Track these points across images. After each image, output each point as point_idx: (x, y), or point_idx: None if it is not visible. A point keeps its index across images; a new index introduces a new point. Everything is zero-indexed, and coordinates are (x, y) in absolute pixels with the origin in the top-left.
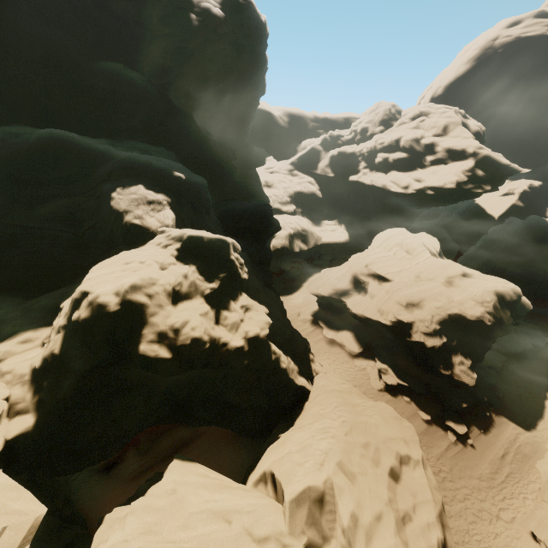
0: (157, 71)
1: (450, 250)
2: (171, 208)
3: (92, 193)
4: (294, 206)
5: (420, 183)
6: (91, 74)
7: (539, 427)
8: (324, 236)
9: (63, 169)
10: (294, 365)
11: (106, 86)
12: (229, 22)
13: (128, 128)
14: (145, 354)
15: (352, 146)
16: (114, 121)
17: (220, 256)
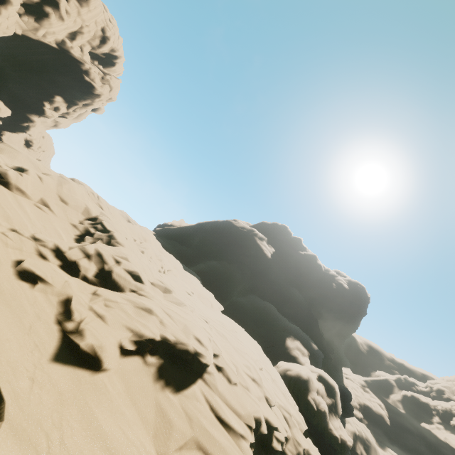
0: (310, 297)
1: None
2: (308, 358)
3: (276, 333)
4: (361, 414)
5: None
6: (285, 289)
7: None
8: None
9: (269, 319)
10: None
11: (288, 295)
12: (350, 291)
13: (287, 312)
14: (310, 400)
15: (426, 398)
16: (284, 307)
17: (333, 391)
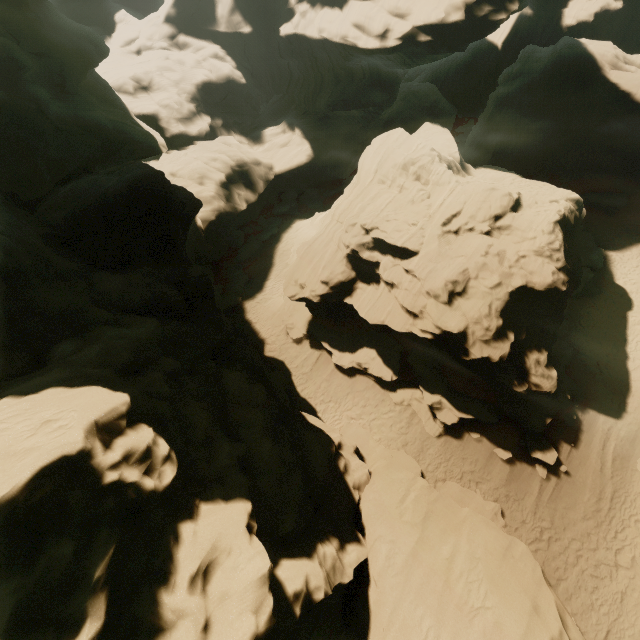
0: None
1: (448, 120)
2: None
3: None
4: (207, 119)
5: (405, 21)
6: None
7: (630, 408)
8: (274, 162)
9: None
10: (331, 551)
11: None
12: None
13: None
14: None
15: None
16: None
17: (71, 510)
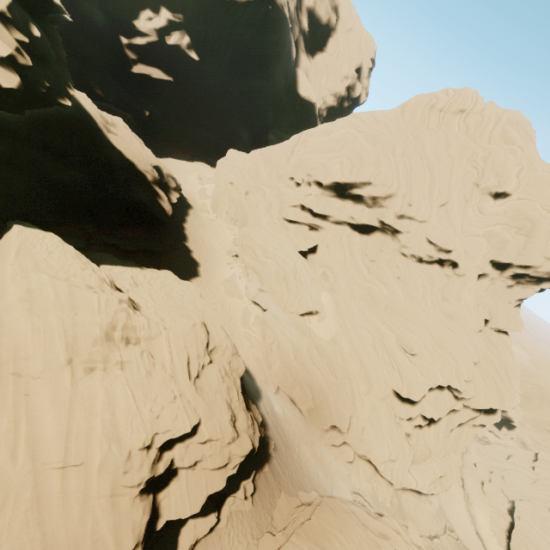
0: None
1: None
2: None
3: None
4: None
5: None
6: None
7: (260, 387)
8: None
9: None
10: None
11: None
12: None
13: None
14: None
15: None
16: None
17: None
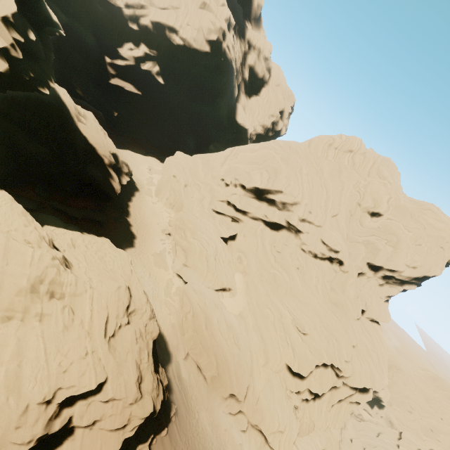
0: None
1: None
2: None
3: None
4: None
5: None
6: None
7: (171, 352)
8: None
9: None
10: None
11: None
12: None
13: None
14: None
15: None
16: None
17: None
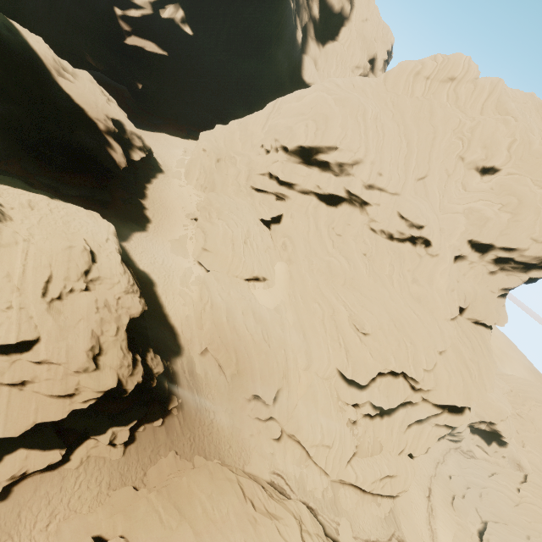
0: None
1: None
2: None
3: None
4: None
5: None
6: None
7: (183, 346)
8: None
9: None
10: None
11: None
12: None
13: None
14: None
15: None
16: None
17: None
